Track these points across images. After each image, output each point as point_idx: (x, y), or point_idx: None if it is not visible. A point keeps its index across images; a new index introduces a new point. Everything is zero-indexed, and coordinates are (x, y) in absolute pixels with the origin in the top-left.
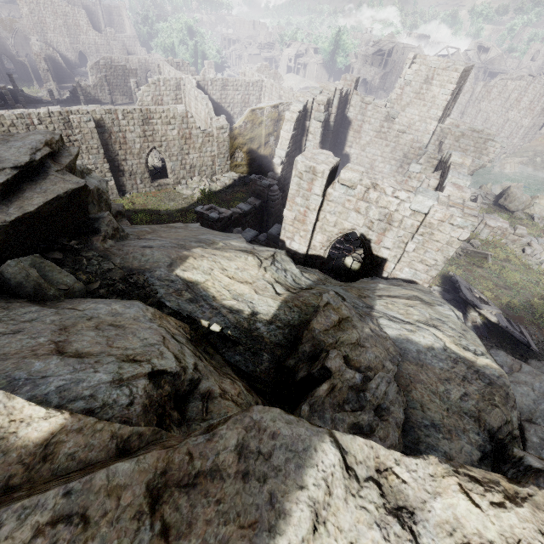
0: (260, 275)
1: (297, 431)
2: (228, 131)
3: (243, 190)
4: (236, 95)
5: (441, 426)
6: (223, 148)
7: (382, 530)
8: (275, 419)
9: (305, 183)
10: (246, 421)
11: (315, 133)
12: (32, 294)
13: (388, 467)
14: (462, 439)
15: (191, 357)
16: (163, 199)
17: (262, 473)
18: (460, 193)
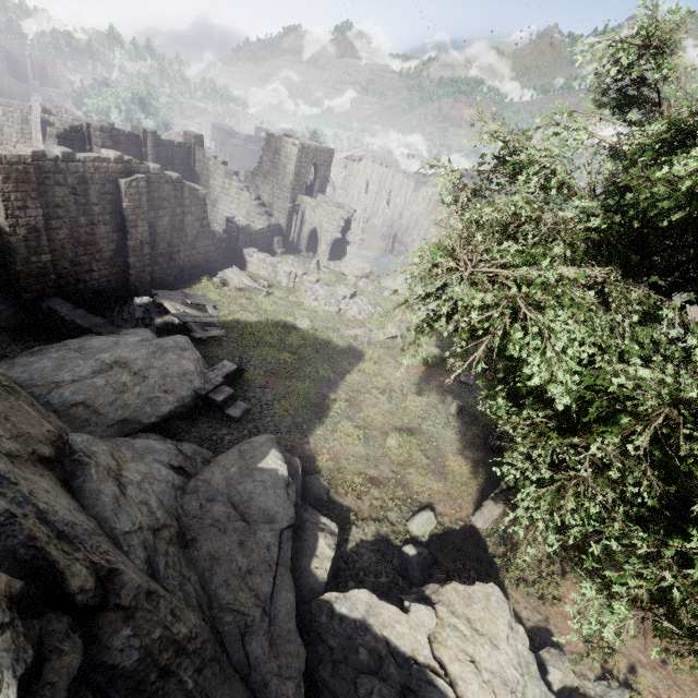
0: None
1: None
2: None
3: None
4: None
5: None
6: None
7: None
8: None
9: None
10: None
11: None
12: None
13: None
14: None
15: None
16: None
17: None
18: (24, 148)
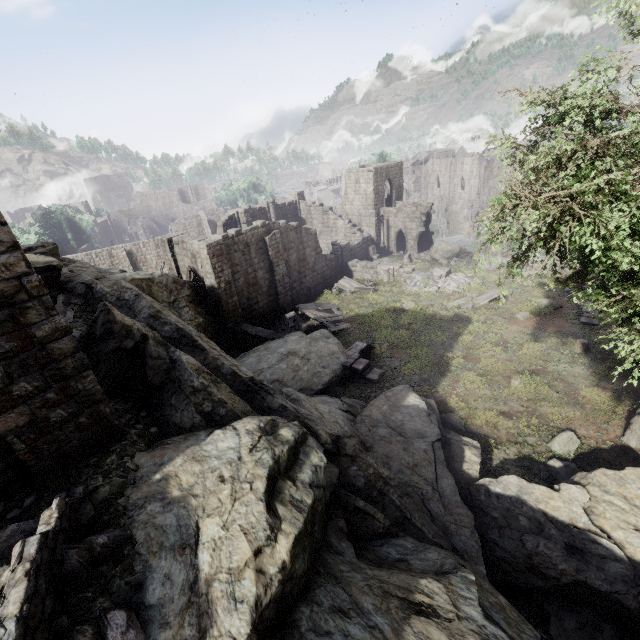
0: None
1: None
2: None
3: None
4: None
5: None
6: None
7: None
8: None
9: (164, 248)
10: None
11: None
12: None
13: None
14: None
15: None
16: None
17: None
18: (218, 236)
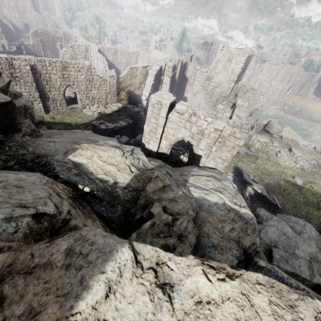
0: (122, 161)
1: (108, 241)
2: (116, 79)
3: (124, 114)
4: (123, 58)
5: (217, 246)
6: (113, 88)
7: (150, 296)
8: (96, 234)
9: (156, 110)
10: (77, 235)
11: (166, 83)
12: None
13: (164, 262)
14: (228, 253)
15: (67, 206)
16: (74, 116)
17: (79, 265)
18: (240, 120)
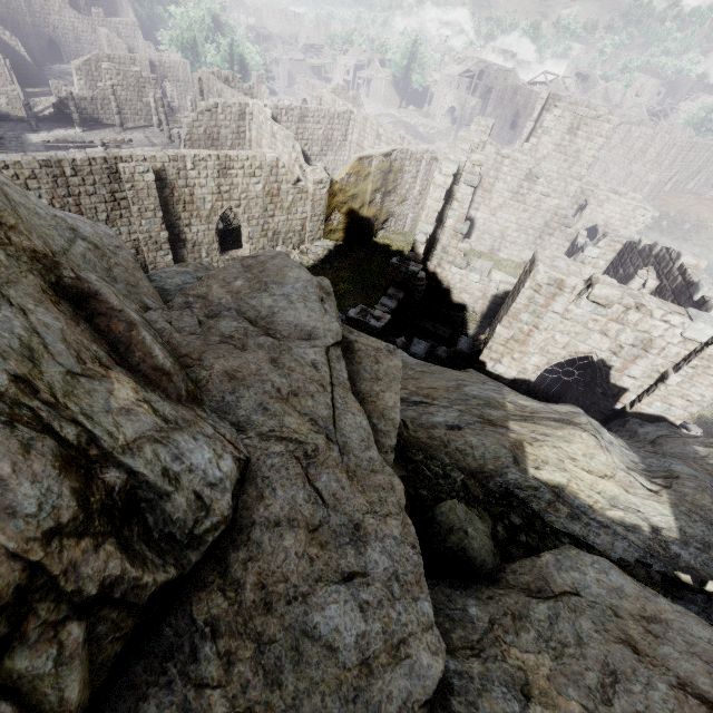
0: (612, 462)
1: None
2: (327, 186)
3: (345, 266)
4: (317, 130)
5: None
6: (319, 208)
7: None
8: None
9: (542, 297)
10: None
11: (463, 200)
12: (490, 571)
13: None
14: None
15: None
16: None
17: None
18: None
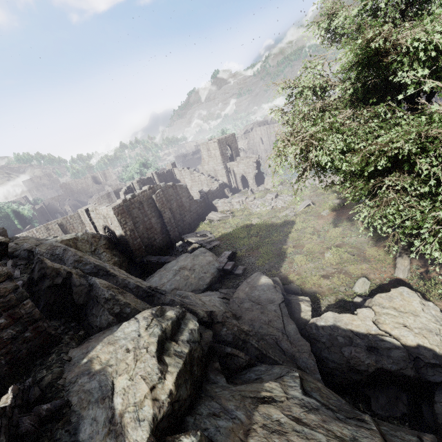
0: None
1: None
2: None
3: None
4: None
5: None
6: None
7: None
8: None
9: (83, 216)
10: None
11: None
12: None
13: None
14: None
15: None
16: None
17: None
18: (119, 201)
